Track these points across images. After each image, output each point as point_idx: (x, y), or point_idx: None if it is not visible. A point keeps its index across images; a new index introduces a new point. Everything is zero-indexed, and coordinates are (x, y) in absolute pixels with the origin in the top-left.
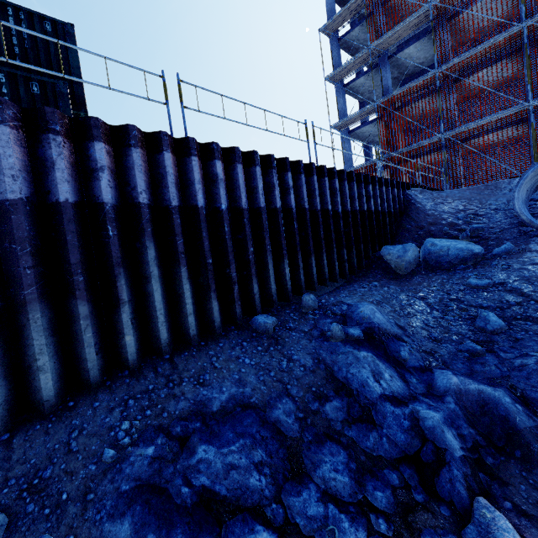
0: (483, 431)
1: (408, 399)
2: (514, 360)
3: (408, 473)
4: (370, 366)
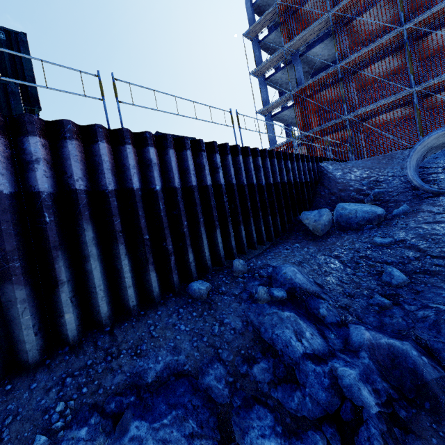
0: (395, 384)
1: (327, 356)
2: (417, 311)
3: (330, 433)
4: (292, 326)
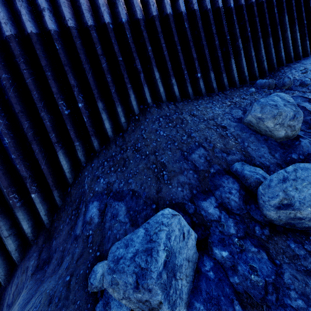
0: None
1: None
2: None
3: None
4: None
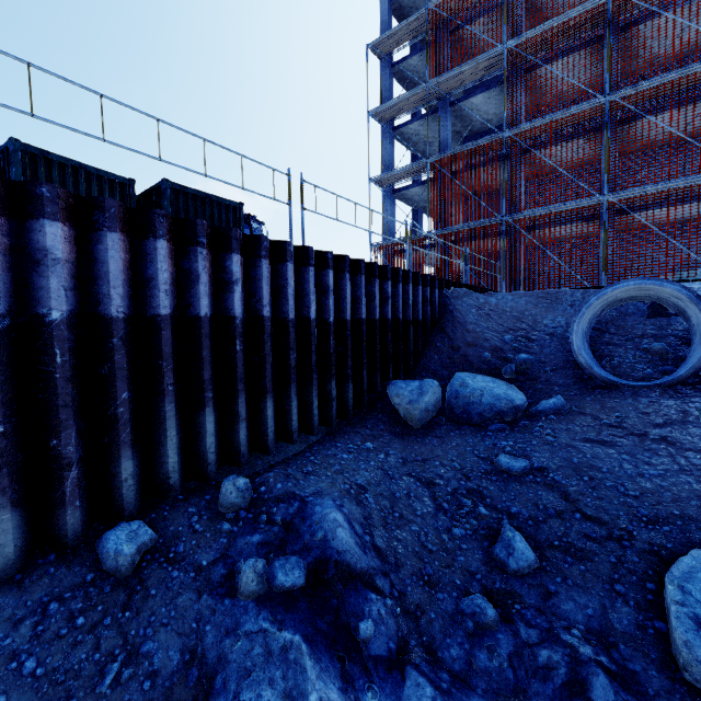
0: None
1: None
2: (539, 649)
3: None
4: (285, 679)
